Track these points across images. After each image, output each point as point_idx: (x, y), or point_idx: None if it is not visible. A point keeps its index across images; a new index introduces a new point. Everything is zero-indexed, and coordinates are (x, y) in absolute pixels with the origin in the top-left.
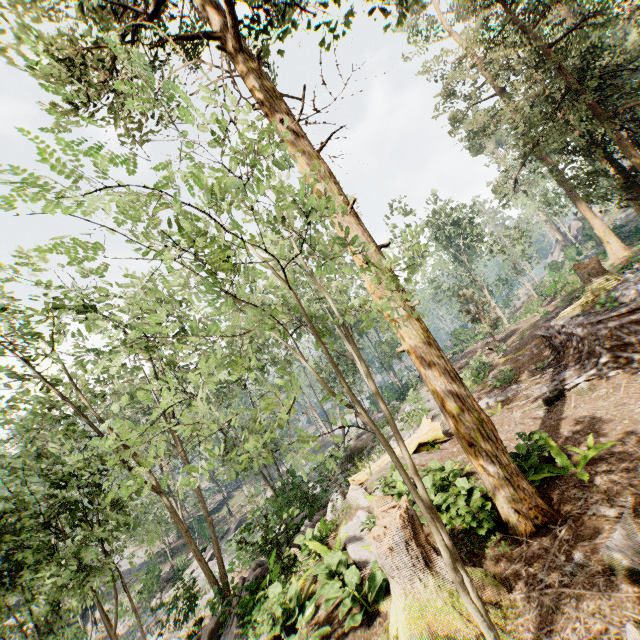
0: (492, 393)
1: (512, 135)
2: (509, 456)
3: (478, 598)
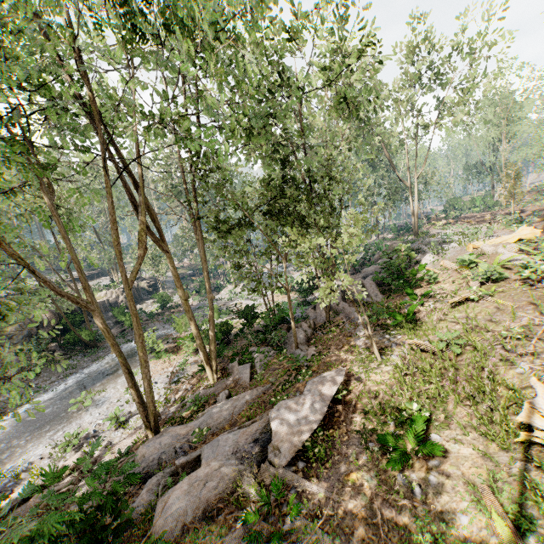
0: None
1: None
2: None
3: None
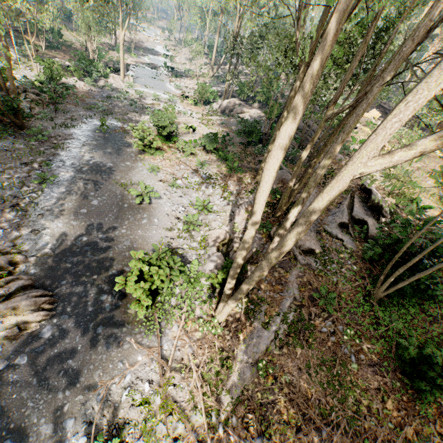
0: None
1: None
2: None
3: None
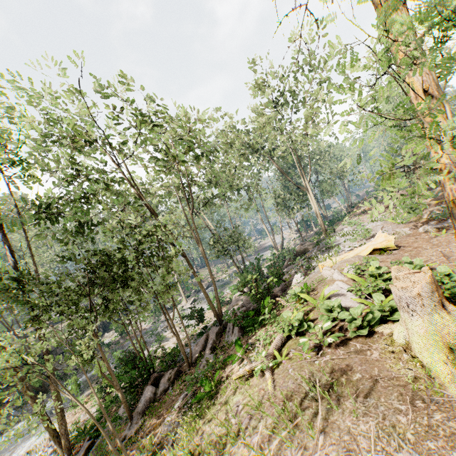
0: (430, 223)
1: None
2: None
3: None
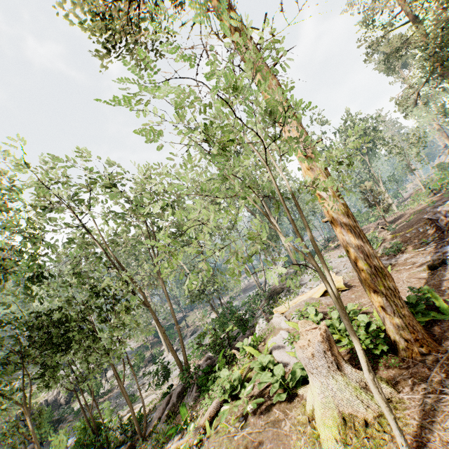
0: (383, 259)
1: (419, 56)
2: (403, 302)
3: (382, 393)
